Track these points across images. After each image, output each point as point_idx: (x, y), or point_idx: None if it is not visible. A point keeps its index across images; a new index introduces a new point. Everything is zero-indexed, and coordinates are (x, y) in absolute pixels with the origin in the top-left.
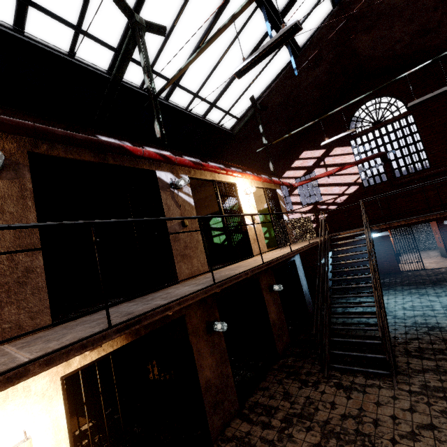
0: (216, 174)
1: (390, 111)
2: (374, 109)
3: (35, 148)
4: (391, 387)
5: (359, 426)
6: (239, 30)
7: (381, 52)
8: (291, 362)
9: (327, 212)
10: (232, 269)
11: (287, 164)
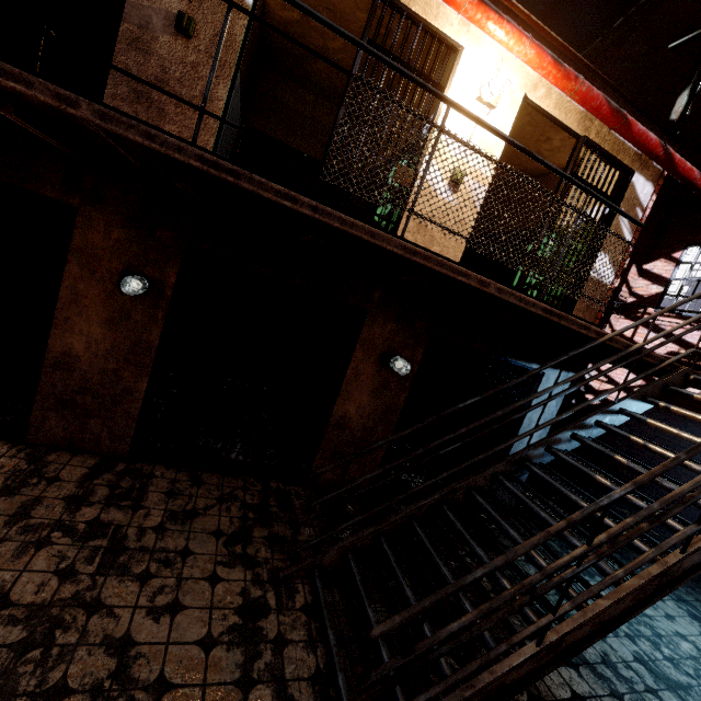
0: None
1: None
2: None
3: None
4: None
5: (80, 694)
6: None
7: None
8: (301, 505)
9: None
10: None
11: None
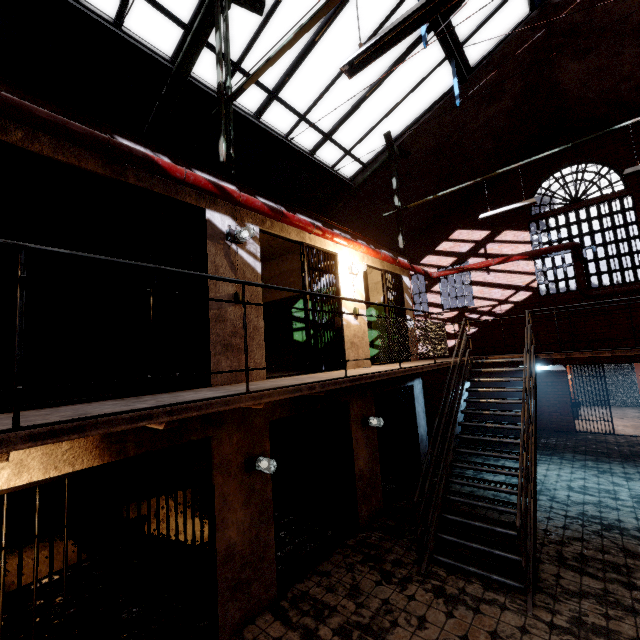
0: (308, 235)
1: (598, 186)
2: (573, 180)
3: (1, 133)
4: (522, 611)
5: None
6: (379, 24)
7: (597, 92)
8: (376, 540)
9: (479, 325)
10: (299, 379)
11: (430, 245)
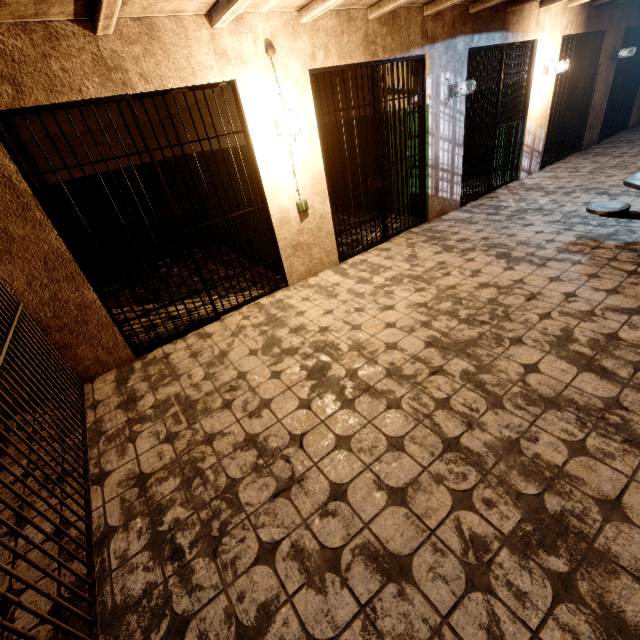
0: None
1: None
2: None
3: None
4: None
5: None
6: None
7: None
8: None
9: None
10: None
11: None
